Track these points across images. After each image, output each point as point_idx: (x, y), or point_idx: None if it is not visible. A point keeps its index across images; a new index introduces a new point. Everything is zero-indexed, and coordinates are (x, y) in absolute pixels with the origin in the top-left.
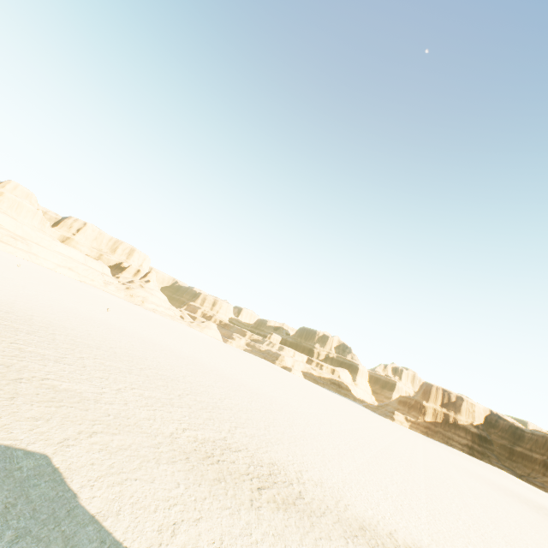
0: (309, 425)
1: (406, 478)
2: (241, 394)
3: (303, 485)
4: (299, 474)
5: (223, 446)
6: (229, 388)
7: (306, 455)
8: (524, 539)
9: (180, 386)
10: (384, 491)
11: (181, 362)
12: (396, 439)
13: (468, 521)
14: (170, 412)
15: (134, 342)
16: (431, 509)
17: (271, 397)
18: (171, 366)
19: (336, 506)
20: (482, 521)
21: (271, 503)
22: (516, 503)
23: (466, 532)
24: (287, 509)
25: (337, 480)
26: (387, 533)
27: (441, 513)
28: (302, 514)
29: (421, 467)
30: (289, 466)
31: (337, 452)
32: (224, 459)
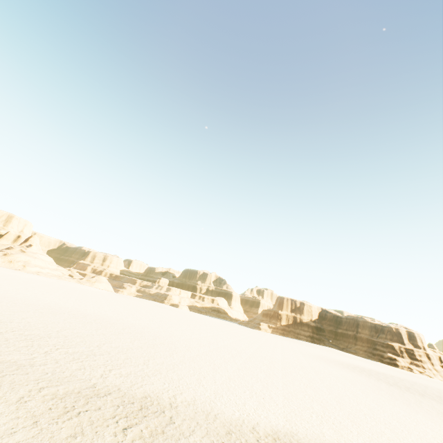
0: (189, 350)
1: (268, 373)
2: (124, 336)
3: (176, 408)
4: (173, 399)
5: (89, 394)
6: (111, 333)
7: (183, 378)
8: (347, 394)
9: (50, 342)
10: (250, 391)
11: (59, 318)
12: (261, 344)
13: (312, 394)
14: (27, 373)
15: (0, 307)
16: (286, 394)
17: (156, 333)
18: (45, 323)
19: (206, 419)
20: (321, 391)
21: (137, 440)
22: (341, 369)
23: (310, 403)
24: (154, 442)
25: (210, 393)
26: (250, 429)
27: (293, 394)
28: (170, 440)
29: (279, 361)
30: (164, 394)
31: (213, 367)
32: (88, 408)
